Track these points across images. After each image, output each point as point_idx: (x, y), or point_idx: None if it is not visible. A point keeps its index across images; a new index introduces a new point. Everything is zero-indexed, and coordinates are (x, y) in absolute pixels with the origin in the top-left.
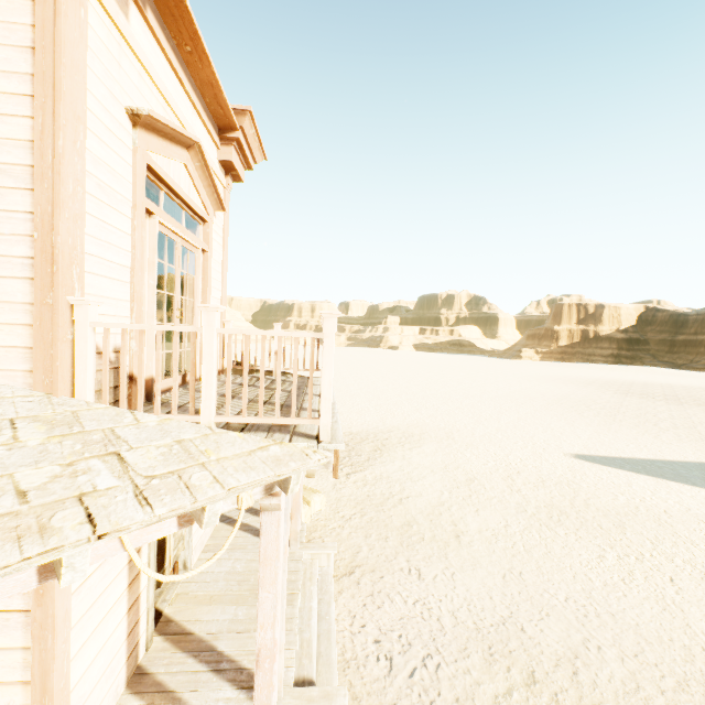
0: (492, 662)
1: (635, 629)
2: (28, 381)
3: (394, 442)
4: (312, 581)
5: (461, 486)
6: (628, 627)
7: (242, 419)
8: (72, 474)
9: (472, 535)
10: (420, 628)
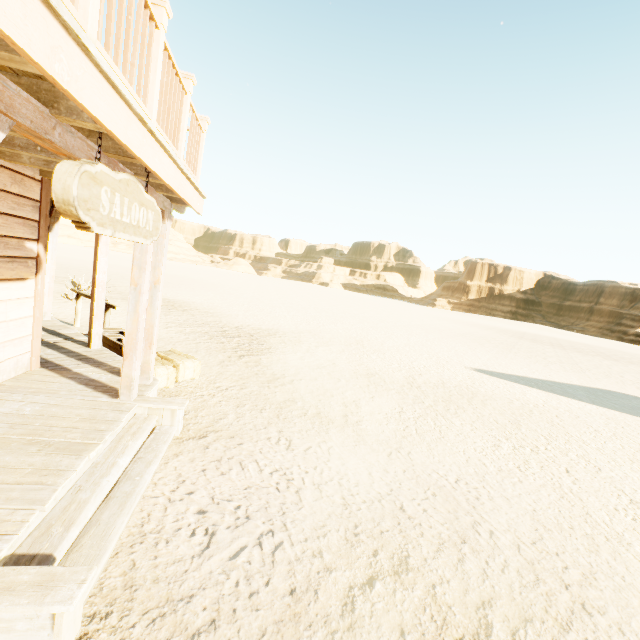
0: (356, 544)
1: (532, 515)
2: None
3: (302, 340)
4: (135, 436)
5: (360, 377)
6: (524, 512)
7: None
8: None
9: (361, 416)
10: (269, 500)
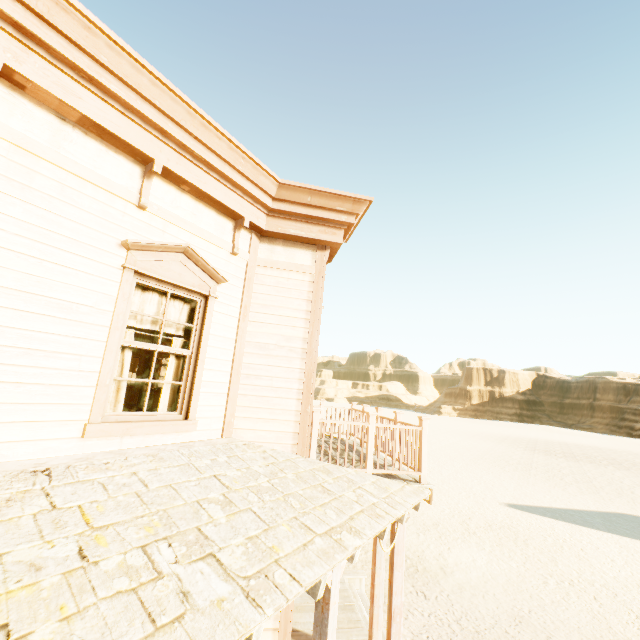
0: None
1: (577, 630)
2: (293, 449)
3: None
4: (356, 598)
5: (430, 529)
6: (573, 629)
7: (385, 471)
8: (360, 495)
9: (451, 567)
10: (439, 631)
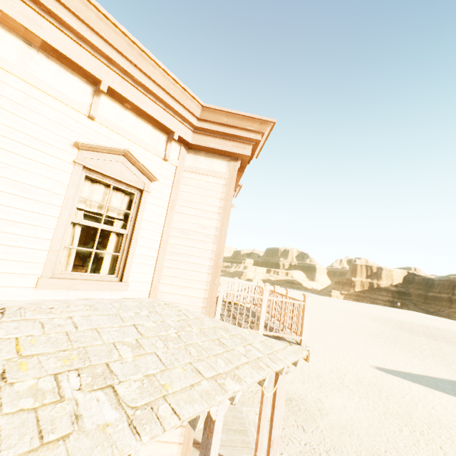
0: None
1: None
2: (202, 311)
3: None
4: (250, 425)
5: (313, 379)
6: None
7: (273, 333)
8: (248, 350)
9: (326, 410)
10: None
